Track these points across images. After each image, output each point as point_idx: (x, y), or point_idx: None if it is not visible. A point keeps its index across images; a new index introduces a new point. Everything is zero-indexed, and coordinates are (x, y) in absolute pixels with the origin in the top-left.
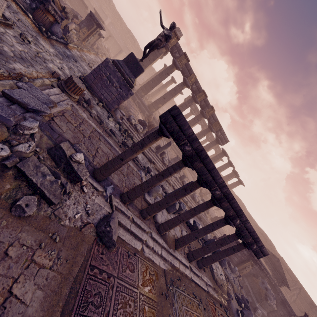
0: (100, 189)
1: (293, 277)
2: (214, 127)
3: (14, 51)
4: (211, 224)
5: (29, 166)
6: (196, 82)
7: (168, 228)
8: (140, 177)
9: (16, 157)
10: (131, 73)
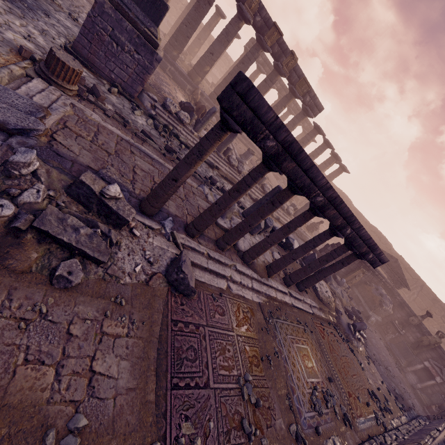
0: (156, 227)
1: (414, 275)
2: (298, 89)
3: None
4: (312, 240)
5: (50, 221)
6: (260, 10)
7: (255, 255)
8: (204, 194)
9: (26, 213)
10: (147, 17)
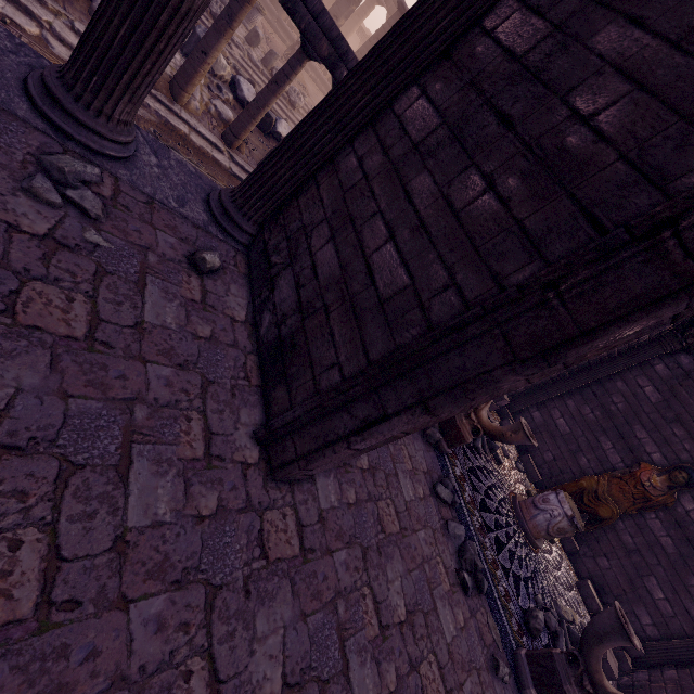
0: None
1: None
2: None
3: None
4: (226, 5)
5: None
6: None
7: None
8: None
9: None
10: None
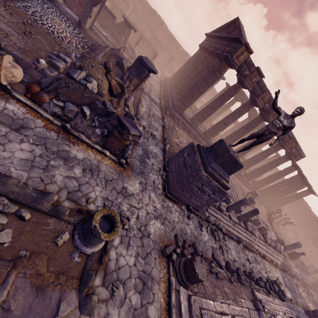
0: None
1: None
2: (287, 145)
3: (135, 282)
4: None
5: None
6: (269, 100)
7: None
8: None
9: None
10: (225, 171)
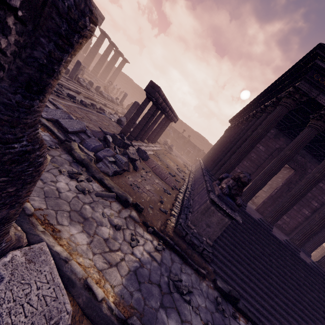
0: None
1: None
2: None
3: None
4: (161, 122)
5: (130, 154)
6: None
7: (146, 137)
8: (109, 118)
9: (125, 155)
10: None
